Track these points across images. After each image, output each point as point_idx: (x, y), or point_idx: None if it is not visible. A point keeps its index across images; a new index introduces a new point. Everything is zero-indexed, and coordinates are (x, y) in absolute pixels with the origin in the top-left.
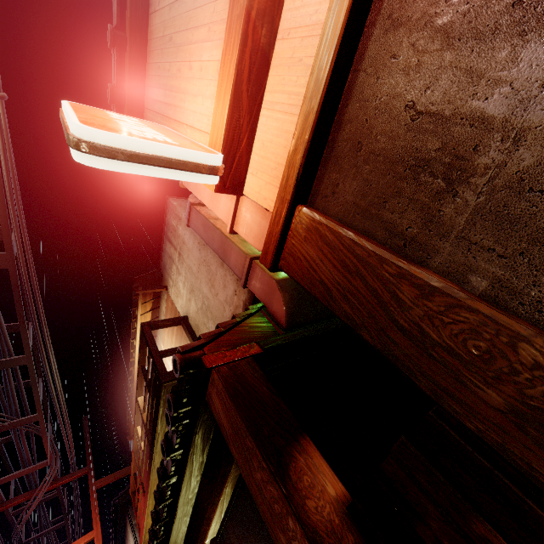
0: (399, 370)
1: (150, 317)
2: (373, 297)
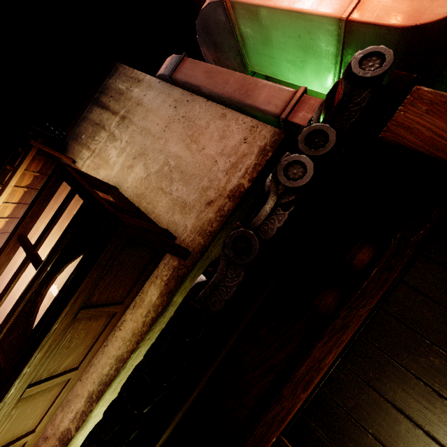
0: None
1: (19, 198)
2: None
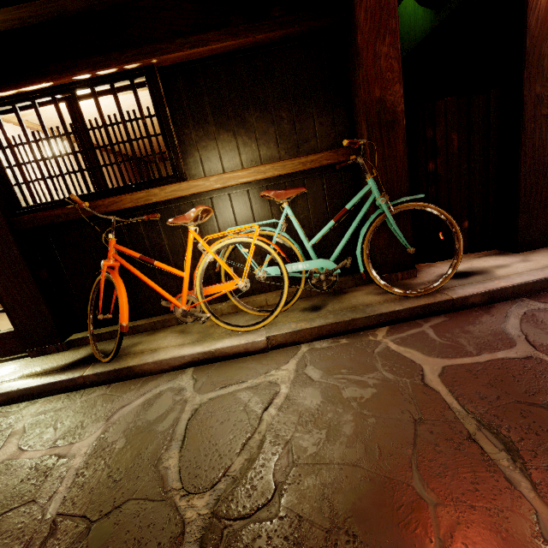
0: (524, 64)
1: None
2: (545, 33)
